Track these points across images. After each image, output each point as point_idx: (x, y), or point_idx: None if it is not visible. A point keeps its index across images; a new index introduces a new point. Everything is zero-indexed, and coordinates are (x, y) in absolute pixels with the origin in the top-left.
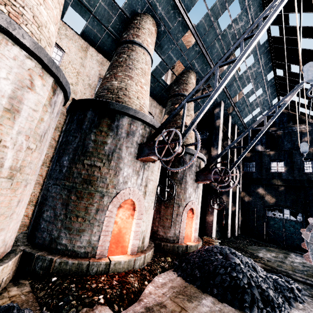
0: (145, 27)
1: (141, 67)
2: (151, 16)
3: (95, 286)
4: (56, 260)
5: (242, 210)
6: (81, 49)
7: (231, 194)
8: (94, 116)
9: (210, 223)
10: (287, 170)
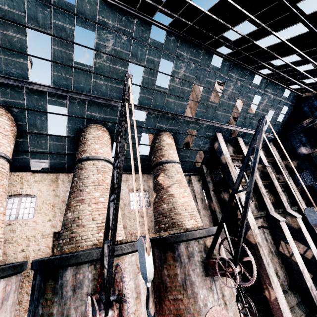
0: (90, 138)
1: (92, 181)
2: (94, 123)
3: None
4: None
5: None
6: (52, 182)
7: (290, 238)
8: (40, 281)
9: (275, 303)
10: None
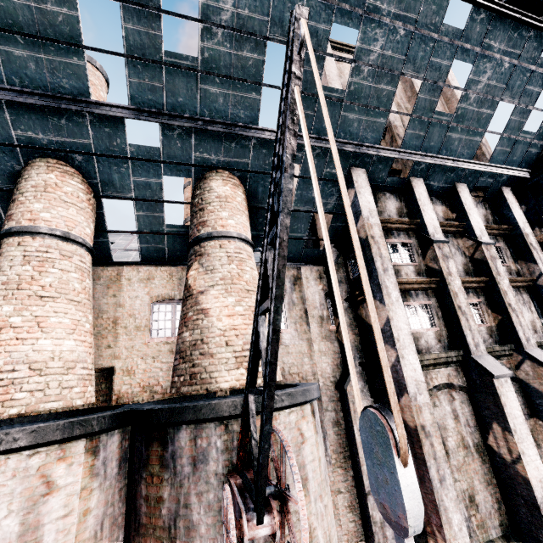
0: (26, 189)
1: (5, 280)
2: (43, 158)
3: None
4: None
5: None
6: None
7: (517, 419)
8: None
9: None
10: None
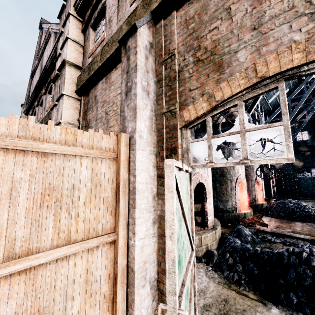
0: None
1: None
2: None
3: (249, 222)
4: (224, 215)
5: (275, 176)
6: None
7: (269, 165)
8: None
9: None
10: (311, 137)
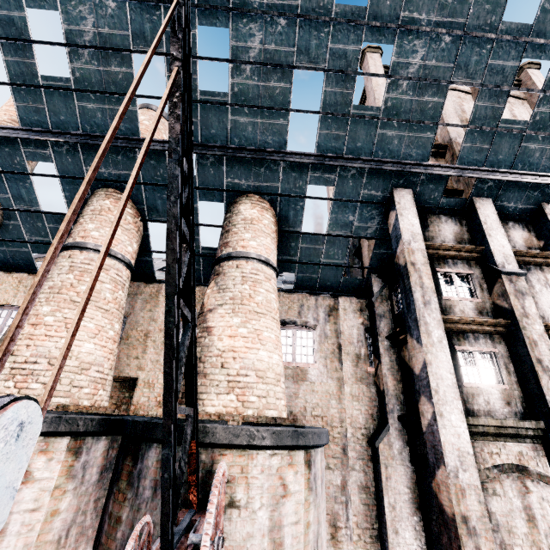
0: (87, 212)
1: (51, 285)
2: (105, 188)
3: None
4: None
5: None
6: None
7: None
8: None
9: None
10: None
